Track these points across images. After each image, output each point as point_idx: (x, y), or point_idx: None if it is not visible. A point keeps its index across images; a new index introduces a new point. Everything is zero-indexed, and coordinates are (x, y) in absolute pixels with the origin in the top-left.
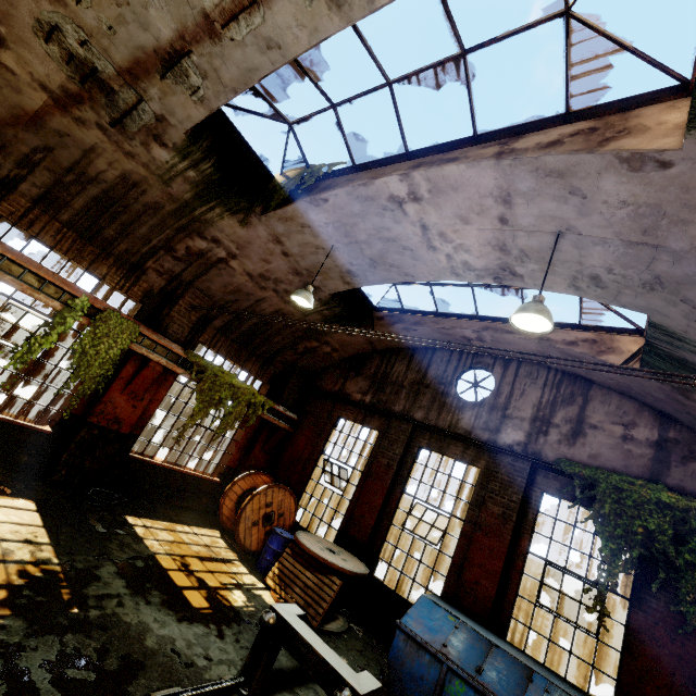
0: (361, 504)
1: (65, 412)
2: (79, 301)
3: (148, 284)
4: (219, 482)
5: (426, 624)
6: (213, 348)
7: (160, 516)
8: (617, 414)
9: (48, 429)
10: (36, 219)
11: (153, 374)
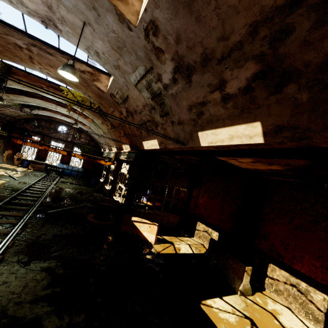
0: (40, 153)
1: None
2: None
3: None
4: None
5: (61, 166)
6: None
7: None
8: (85, 136)
9: None
10: None
11: None
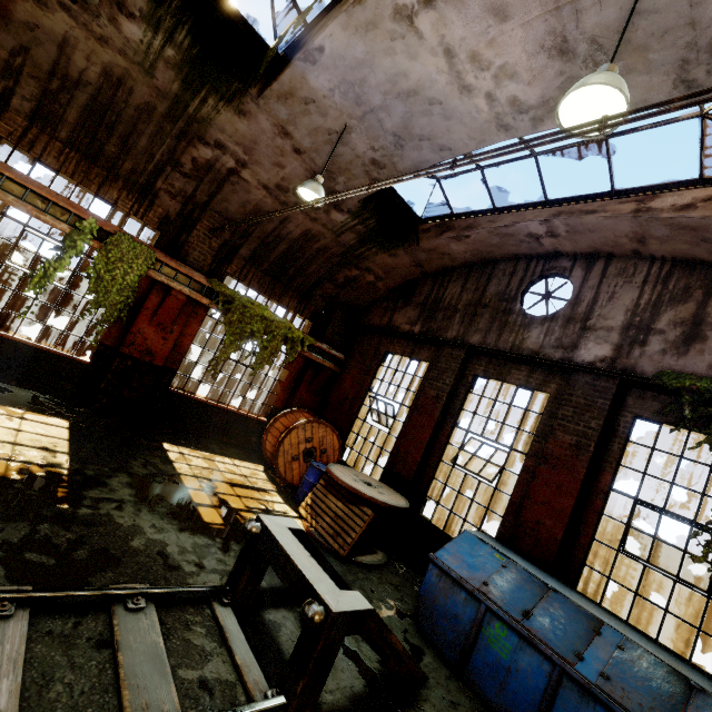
0: (407, 439)
1: (100, 344)
2: (87, 224)
3: (163, 209)
4: (266, 421)
5: (466, 560)
6: (244, 281)
7: (202, 447)
8: None
9: (86, 360)
10: (36, 139)
11: (177, 304)
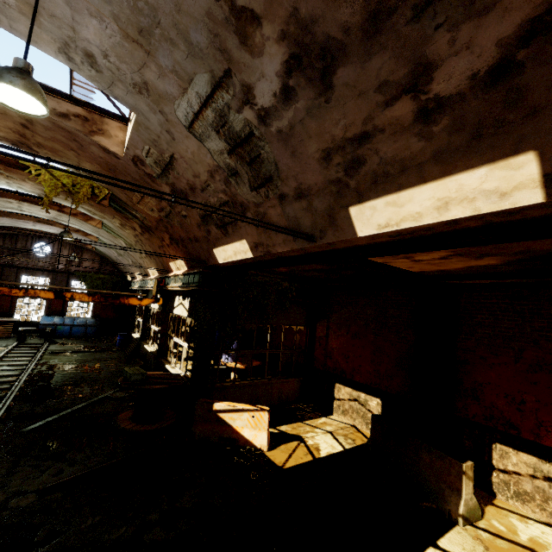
0: (0, 301)
1: None
2: None
3: None
4: None
5: (48, 321)
6: None
7: None
8: (91, 257)
9: None
10: None
11: None
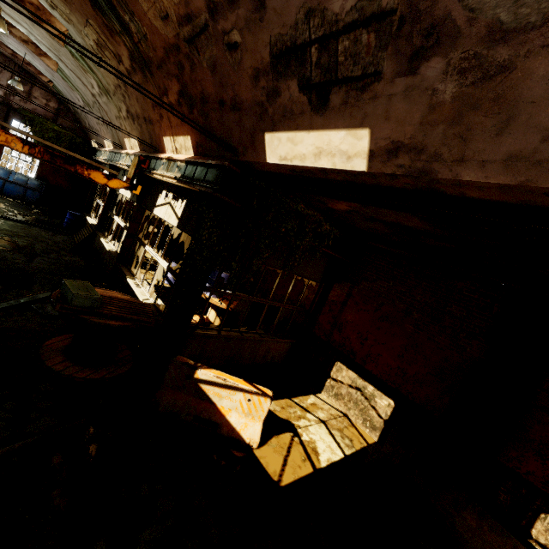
0: None
1: None
2: None
3: None
4: None
5: None
6: None
7: None
8: (45, 95)
9: None
10: None
11: None
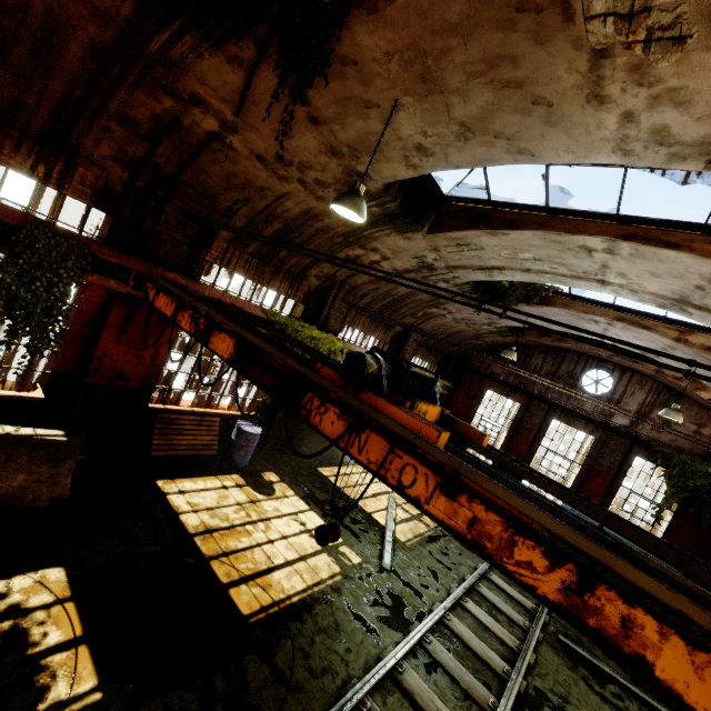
0: (511, 450)
1: None
2: None
3: (393, 332)
4: None
5: None
6: (415, 356)
7: None
8: (694, 418)
9: None
10: (356, 319)
11: None
